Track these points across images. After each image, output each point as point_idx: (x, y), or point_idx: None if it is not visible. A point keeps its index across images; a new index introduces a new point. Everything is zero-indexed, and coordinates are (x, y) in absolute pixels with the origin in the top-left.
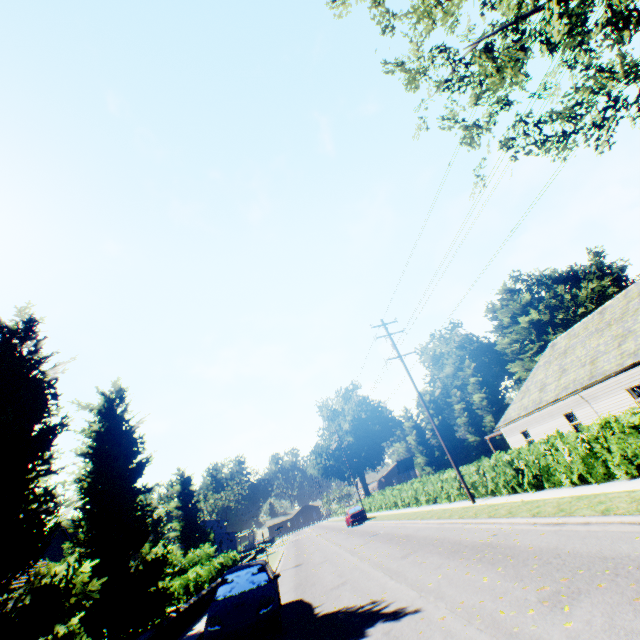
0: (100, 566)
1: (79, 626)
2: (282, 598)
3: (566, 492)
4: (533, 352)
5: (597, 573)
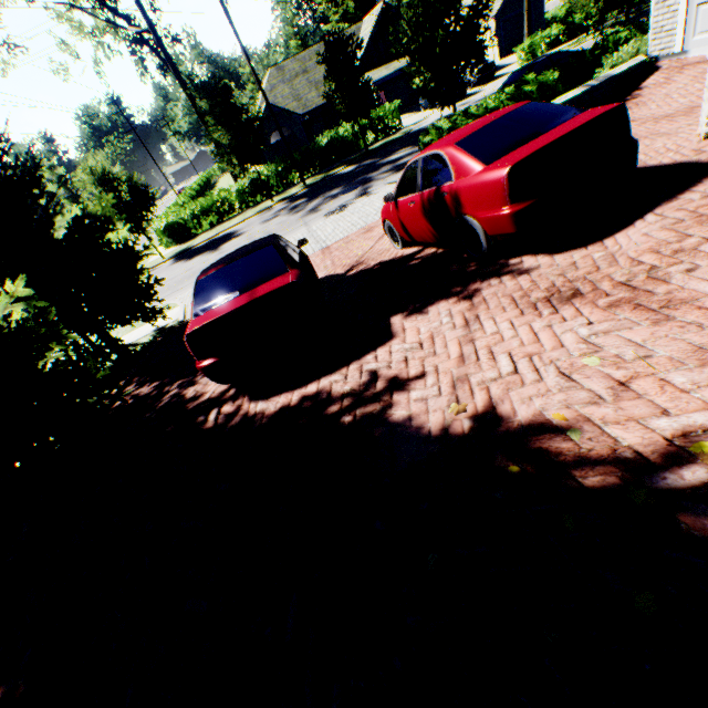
0: None
1: None
2: None
3: None
4: (340, 17)
5: None
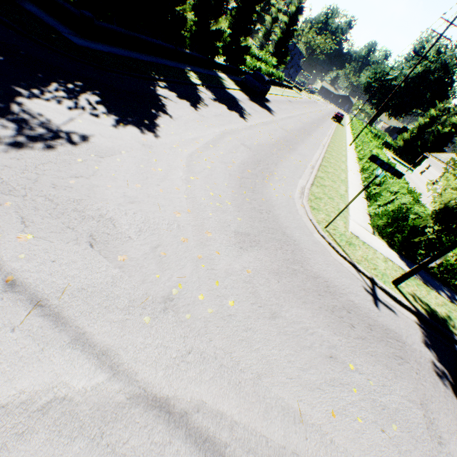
0: (233, 32)
1: (221, 46)
2: (268, 98)
3: (351, 158)
4: None
5: (295, 137)
